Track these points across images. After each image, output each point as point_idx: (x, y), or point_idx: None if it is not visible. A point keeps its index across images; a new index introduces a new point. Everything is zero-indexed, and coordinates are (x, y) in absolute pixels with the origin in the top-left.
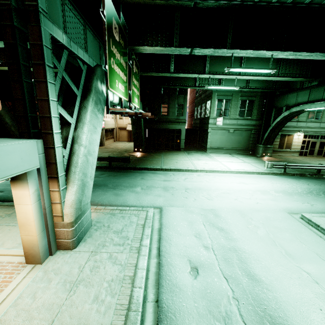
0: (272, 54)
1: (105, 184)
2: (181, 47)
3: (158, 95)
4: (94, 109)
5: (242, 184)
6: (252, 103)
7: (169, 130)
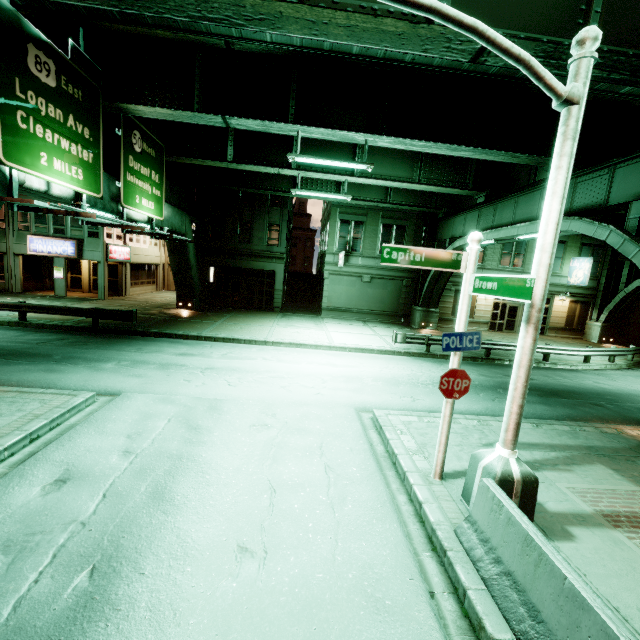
0: (367, 138)
1: (48, 354)
2: (203, 113)
3: (233, 205)
4: None
5: (327, 366)
6: (402, 231)
7: (255, 271)
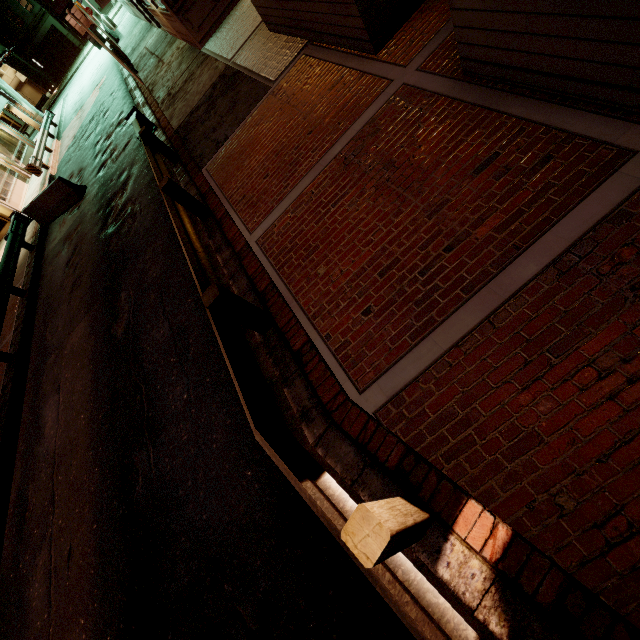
0: None
1: None
2: None
3: None
4: None
5: None
6: None
7: (48, 37)
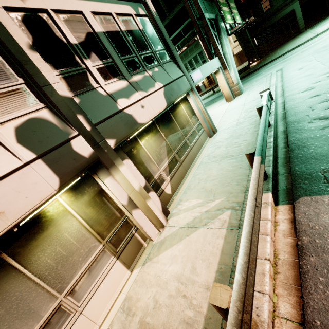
0: None
1: None
2: None
3: None
4: (224, 37)
5: None
6: None
7: (279, 21)
